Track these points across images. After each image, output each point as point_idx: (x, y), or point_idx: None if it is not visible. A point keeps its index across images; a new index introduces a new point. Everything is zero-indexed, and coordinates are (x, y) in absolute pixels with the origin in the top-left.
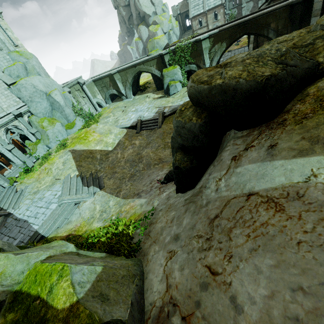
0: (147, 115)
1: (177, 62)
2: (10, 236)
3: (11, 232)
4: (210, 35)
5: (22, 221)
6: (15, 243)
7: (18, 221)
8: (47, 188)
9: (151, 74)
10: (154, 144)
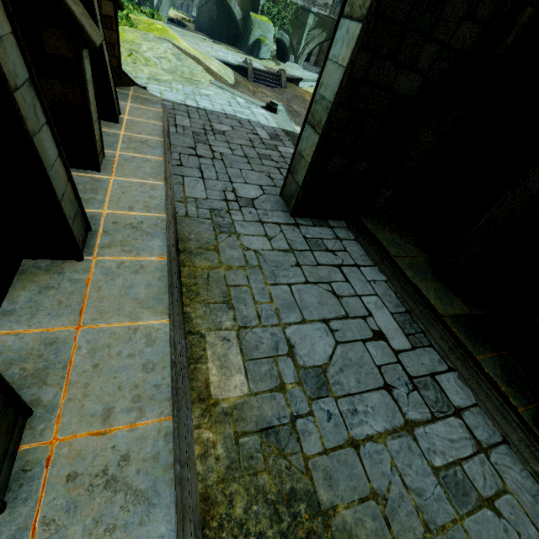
0: (252, 64)
1: (272, 17)
2: (227, 124)
3: (218, 120)
4: (318, 13)
5: (219, 113)
6: (263, 133)
7: (205, 110)
8: (184, 83)
9: (218, 5)
10: (298, 104)
